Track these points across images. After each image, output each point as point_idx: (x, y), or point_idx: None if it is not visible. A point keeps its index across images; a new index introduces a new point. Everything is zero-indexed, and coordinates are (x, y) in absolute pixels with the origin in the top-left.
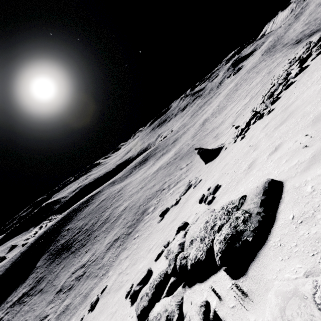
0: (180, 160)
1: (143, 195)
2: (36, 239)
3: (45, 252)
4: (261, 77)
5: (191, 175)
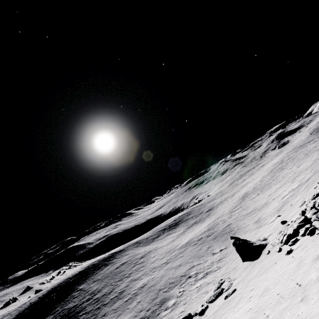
0: (213, 241)
1: (166, 276)
2: (49, 290)
3: (51, 312)
4: (311, 161)
5: (224, 269)
